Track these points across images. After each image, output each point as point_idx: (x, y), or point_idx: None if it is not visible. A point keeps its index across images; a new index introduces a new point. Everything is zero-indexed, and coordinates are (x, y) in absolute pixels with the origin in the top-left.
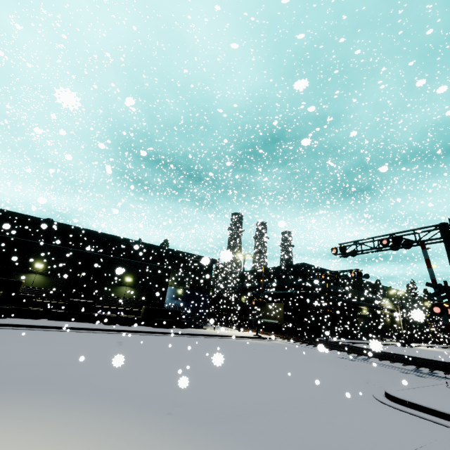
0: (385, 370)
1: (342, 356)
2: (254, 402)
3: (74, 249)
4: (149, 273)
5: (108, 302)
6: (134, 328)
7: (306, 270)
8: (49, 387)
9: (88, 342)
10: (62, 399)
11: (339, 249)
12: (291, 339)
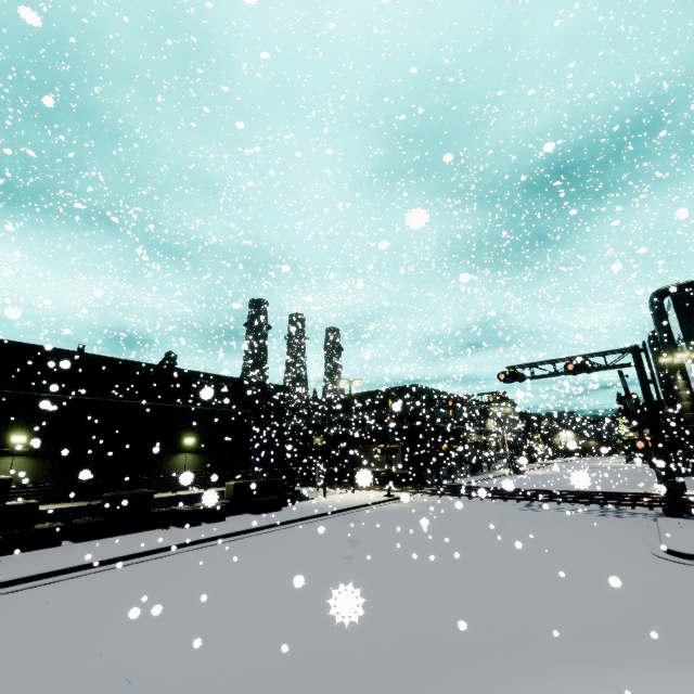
0: (586, 517)
1: (515, 506)
2: (630, 603)
3: (84, 399)
4: (219, 425)
5: (160, 486)
6: (236, 522)
7: (419, 394)
8: (451, 670)
9: (254, 571)
10: (515, 680)
11: (509, 375)
12: (433, 493)
